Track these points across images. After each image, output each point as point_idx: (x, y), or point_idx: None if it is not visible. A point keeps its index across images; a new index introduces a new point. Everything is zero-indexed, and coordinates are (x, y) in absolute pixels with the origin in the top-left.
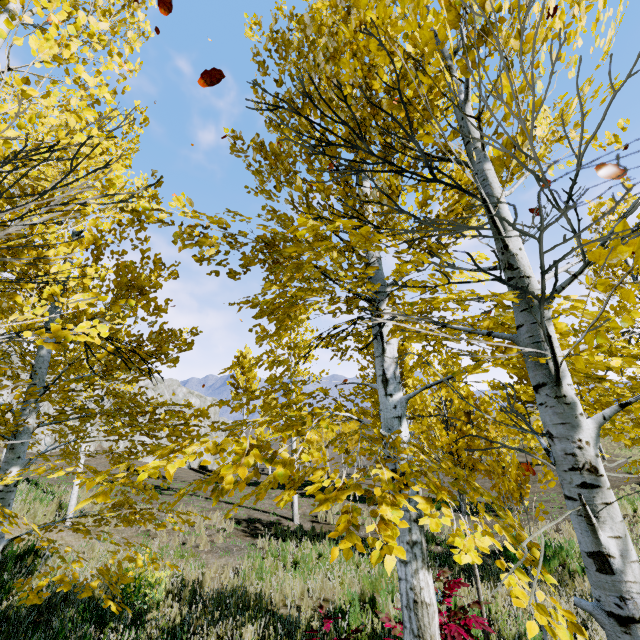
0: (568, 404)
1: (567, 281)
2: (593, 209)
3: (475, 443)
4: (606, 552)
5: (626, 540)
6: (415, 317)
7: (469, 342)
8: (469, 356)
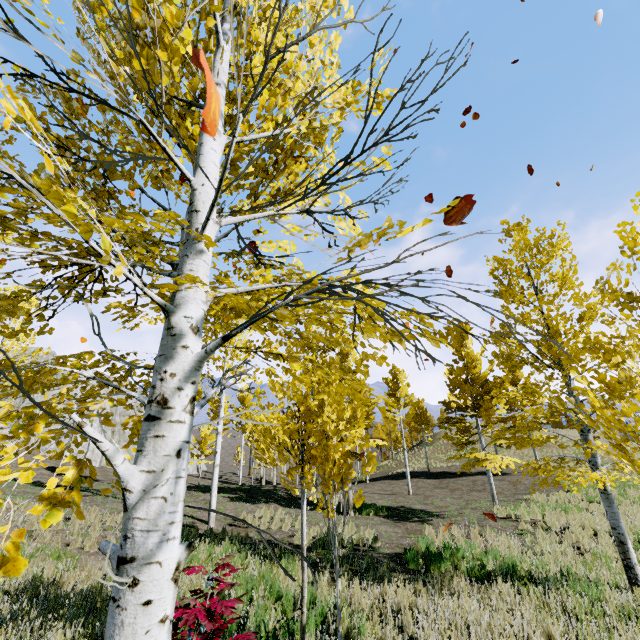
0: (173, 336)
1: (209, 210)
2: (505, 222)
3: (308, 427)
4: (124, 486)
5: (161, 475)
6: (131, 262)
7: (299, 321)
8: (299, 335)
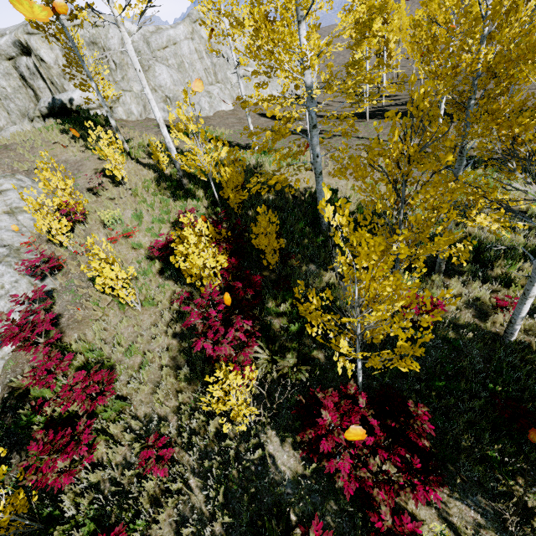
0: None
1: None
2: None
3: None
4: None
5: None
6: None
7: None
8: None
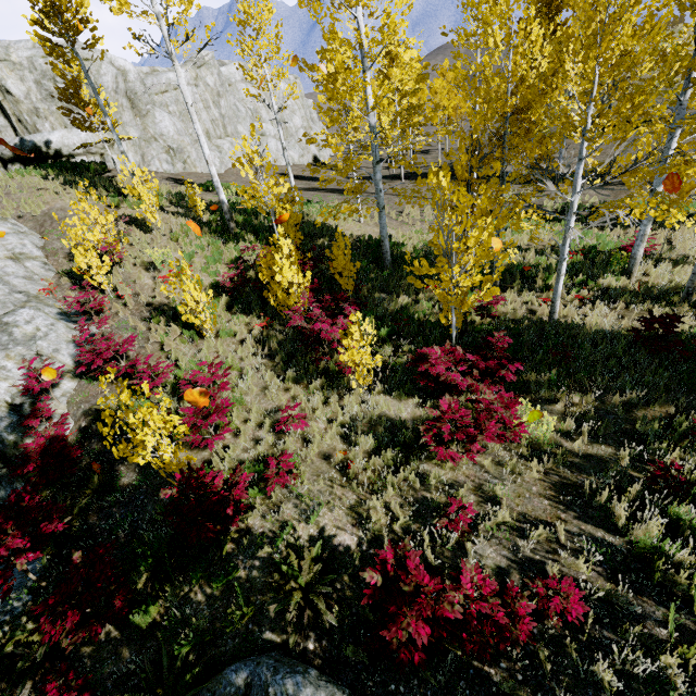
0: None
1: None
2: None
3: None
4: None
5: None
6: None
7: None
8: None
